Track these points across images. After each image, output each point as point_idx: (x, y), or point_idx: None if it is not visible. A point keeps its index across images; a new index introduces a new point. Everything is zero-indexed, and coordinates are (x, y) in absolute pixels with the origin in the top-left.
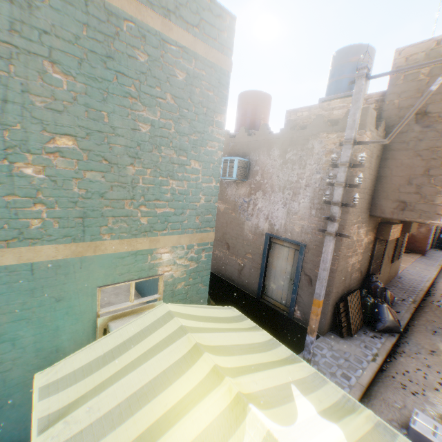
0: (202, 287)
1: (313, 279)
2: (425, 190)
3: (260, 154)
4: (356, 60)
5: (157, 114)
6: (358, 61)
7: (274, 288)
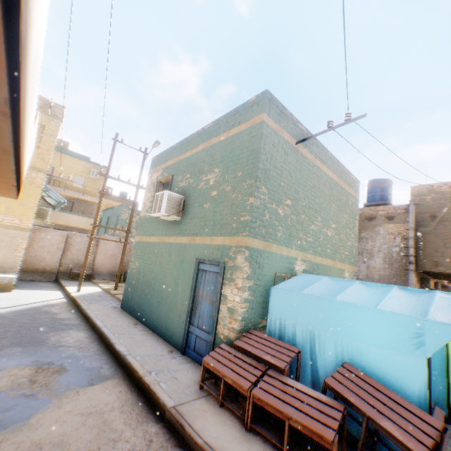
0: None
1: None
2: (445, 254)
3: None
4: (383, 185)
5: (346, 216)
6: (384, 186)
7: None
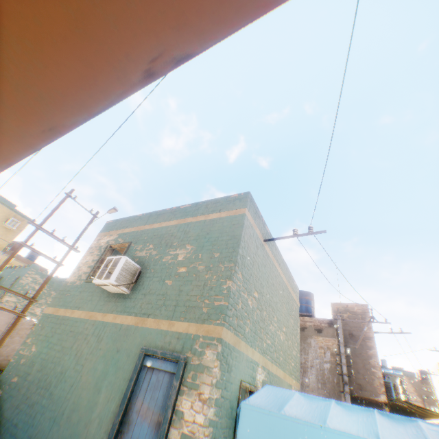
0: None
1: None
2: (367, 377)
3: None
4: (308, 298)
5: (292, 321)
6: (309, 299)
7: None
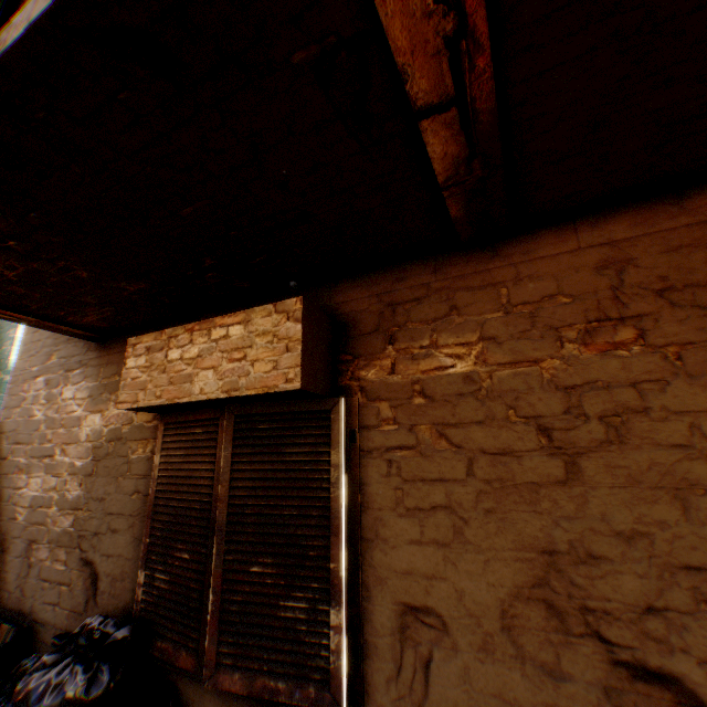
0: None
1: None
2: None
3: None
4: None
5: None
6: None
7: None
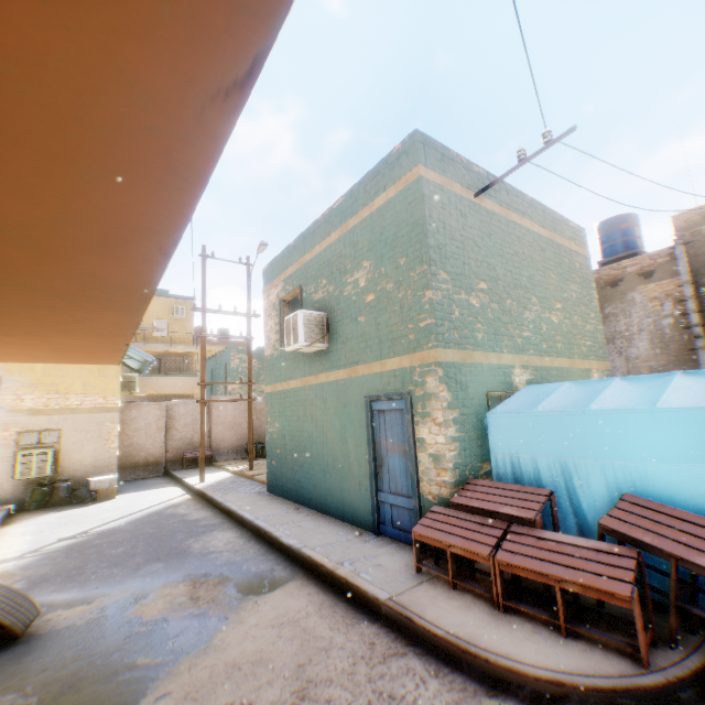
0: None
1: None
2: None
3: None
4: (624, 226)
5: (575, 287)
6: (627, 226)
7: None
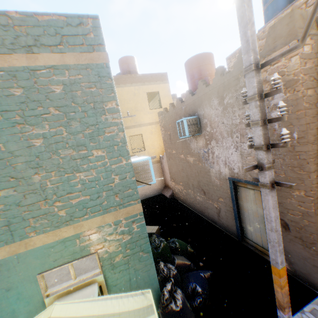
0: (144, 254)
1: (289, 224)
2: None
3: (204, 108)
4: None
5: (47, 127)
6: None
7: (251, 231)
